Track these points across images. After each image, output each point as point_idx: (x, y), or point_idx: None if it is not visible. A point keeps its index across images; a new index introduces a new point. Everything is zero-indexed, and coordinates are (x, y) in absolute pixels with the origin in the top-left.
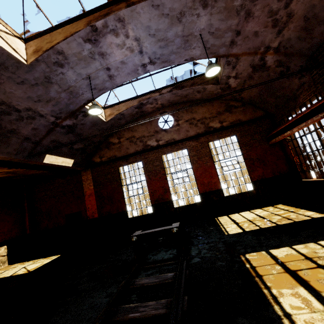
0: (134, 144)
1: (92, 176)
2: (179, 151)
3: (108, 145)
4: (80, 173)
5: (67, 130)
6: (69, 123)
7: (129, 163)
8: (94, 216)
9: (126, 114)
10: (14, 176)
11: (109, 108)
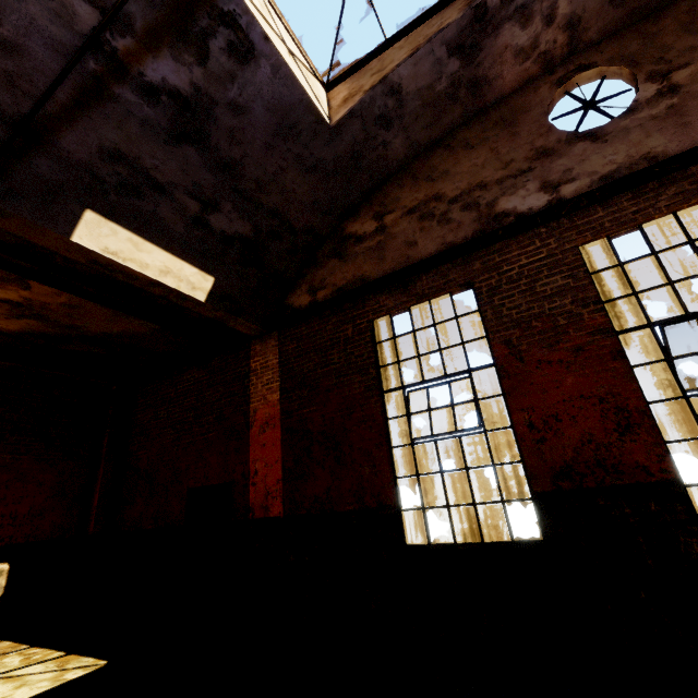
0: (440, 221)
1: (281, 356)
2: (689, 210)
3: (341, 245)
4: (246, 350)
5: (173, 123)
6: (176, 82)
7: (415, 297)
8: (271, 512)
9: (411, 95)
10: (56, 336)
11: (344, 81)
